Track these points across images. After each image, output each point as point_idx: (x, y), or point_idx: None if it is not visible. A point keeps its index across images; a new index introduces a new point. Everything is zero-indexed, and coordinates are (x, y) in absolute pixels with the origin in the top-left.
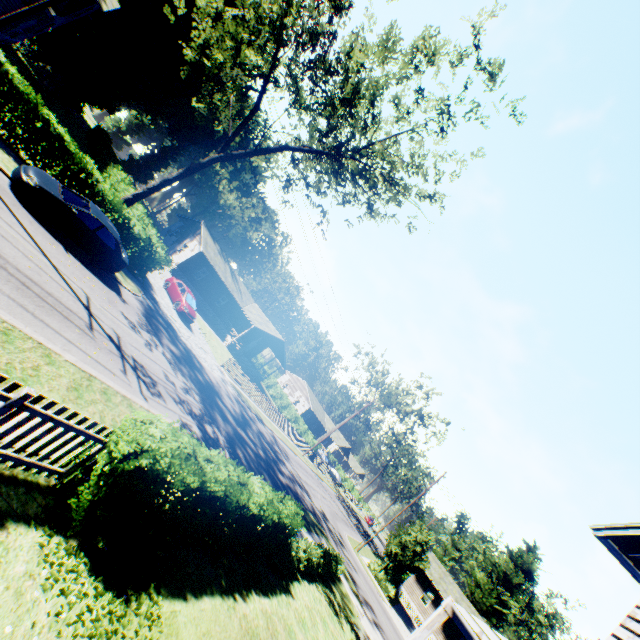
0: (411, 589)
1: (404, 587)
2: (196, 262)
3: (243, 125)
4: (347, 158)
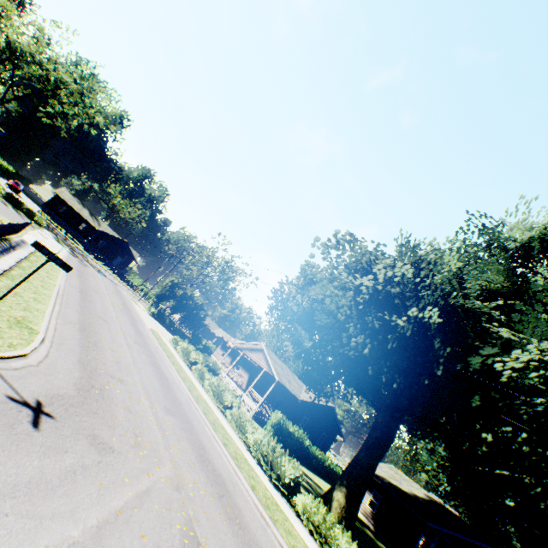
0: (217, 354)
1: (213, 355)
2: (56, 201)
3: (8, 90)
4: (57, 90)
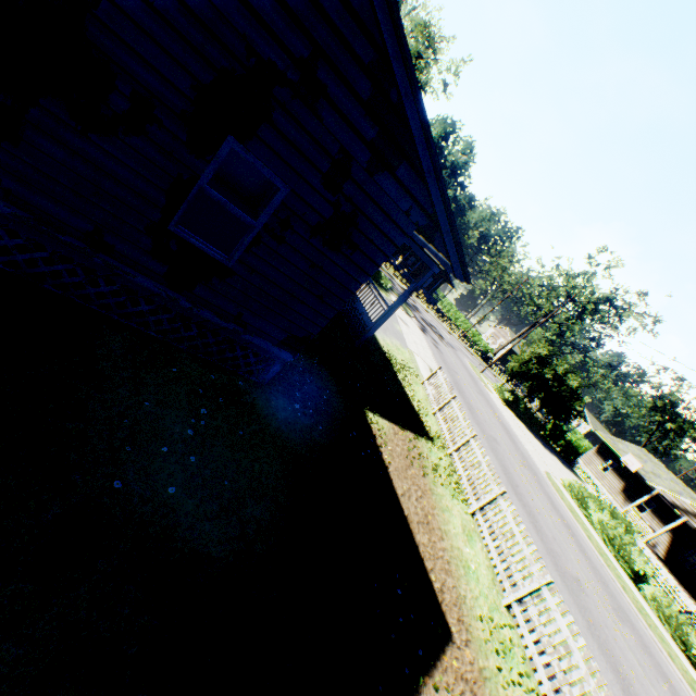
0: (588, 461)
1: (580, 460)
2: None
3: None
4: None
